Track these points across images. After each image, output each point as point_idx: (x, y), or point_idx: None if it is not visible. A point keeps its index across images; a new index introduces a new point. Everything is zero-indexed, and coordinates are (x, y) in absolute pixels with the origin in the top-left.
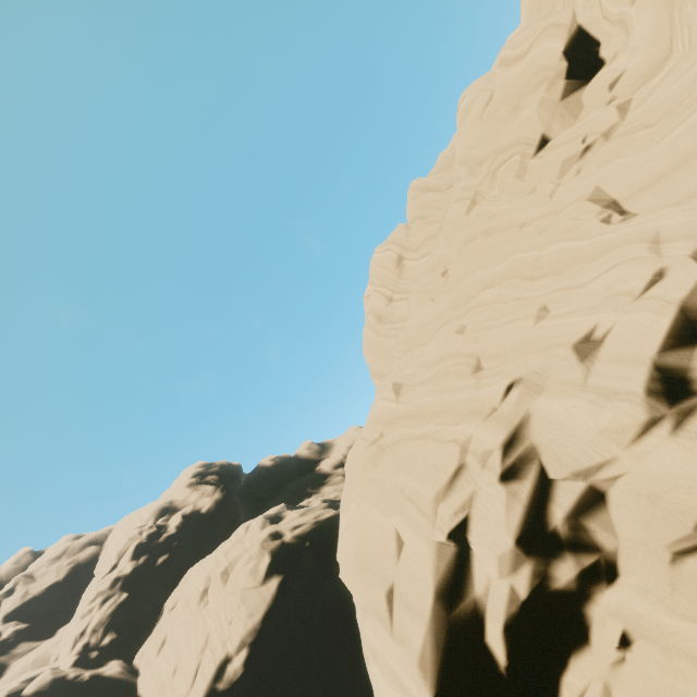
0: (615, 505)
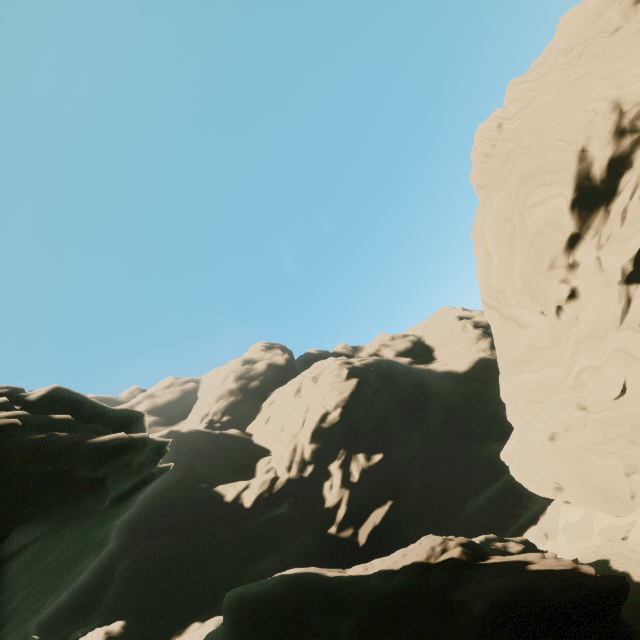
0: None
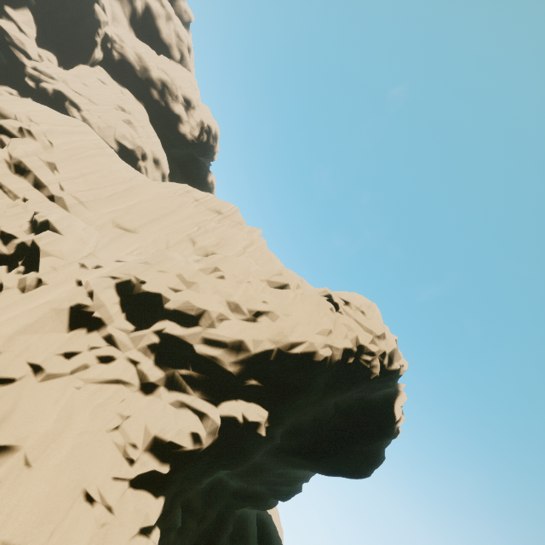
0: None
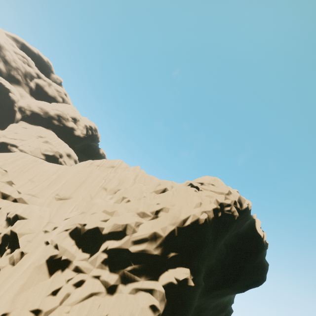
0: None
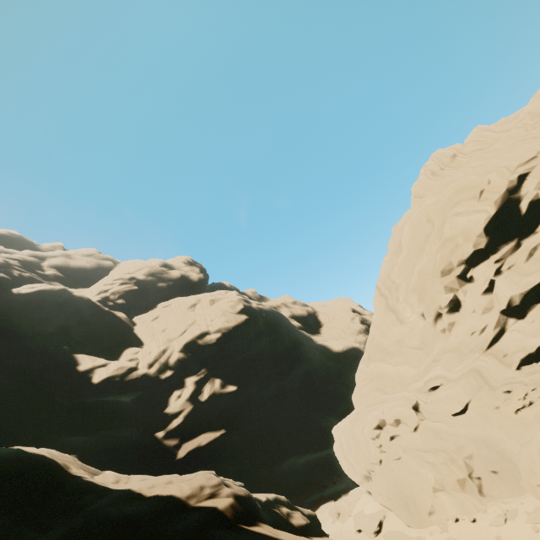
0: None
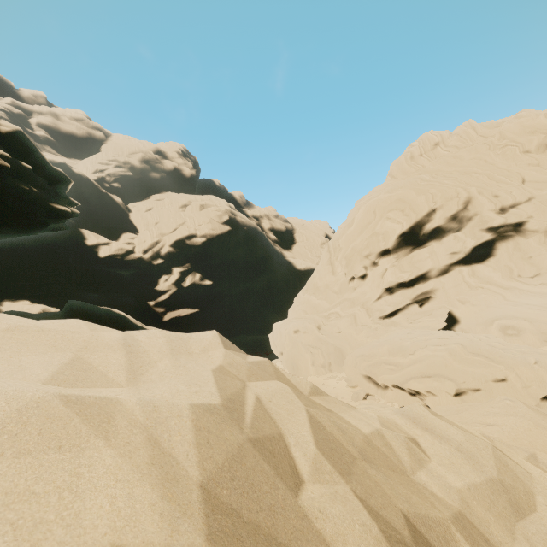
0: (472, 219)
